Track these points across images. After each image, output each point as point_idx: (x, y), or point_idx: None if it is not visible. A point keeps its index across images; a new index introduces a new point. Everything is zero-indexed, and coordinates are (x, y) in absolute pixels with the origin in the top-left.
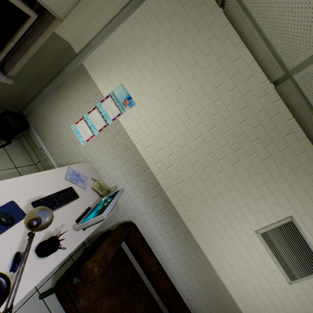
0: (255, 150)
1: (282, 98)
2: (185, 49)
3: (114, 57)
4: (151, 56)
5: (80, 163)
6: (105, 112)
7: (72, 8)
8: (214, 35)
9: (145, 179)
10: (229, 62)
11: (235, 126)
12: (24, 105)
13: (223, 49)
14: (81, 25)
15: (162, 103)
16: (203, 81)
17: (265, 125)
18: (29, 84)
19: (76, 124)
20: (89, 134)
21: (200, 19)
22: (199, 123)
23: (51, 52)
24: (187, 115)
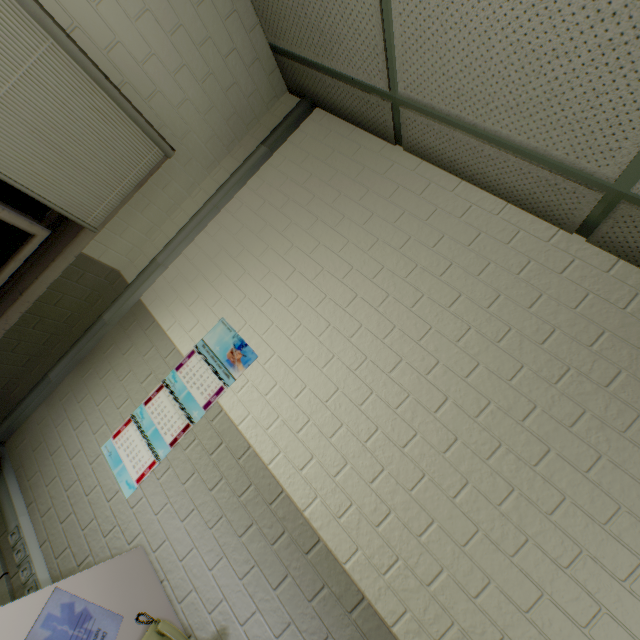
0: (633, 408)
1: (622, 255)
2: (346, 223)
3: (203, 273)
4: (279, 252)
5: (107, 562)
6: (186, 390)
7: (118, 207)
8: (399, 186)
9: (315, 582)
10: (451, 221)
11: (534, 353)
12: (5, 416)
13: (427, 202)
14: (141, 235)
15: (321, 339)
16: (405, 270)
17: (619, 332)
18: (26, 365)
19: (115, 437)
20: (145, 458)
21: (363, 170)
22: (431, 367)
23: (77, 292)
24: (391, 352)
